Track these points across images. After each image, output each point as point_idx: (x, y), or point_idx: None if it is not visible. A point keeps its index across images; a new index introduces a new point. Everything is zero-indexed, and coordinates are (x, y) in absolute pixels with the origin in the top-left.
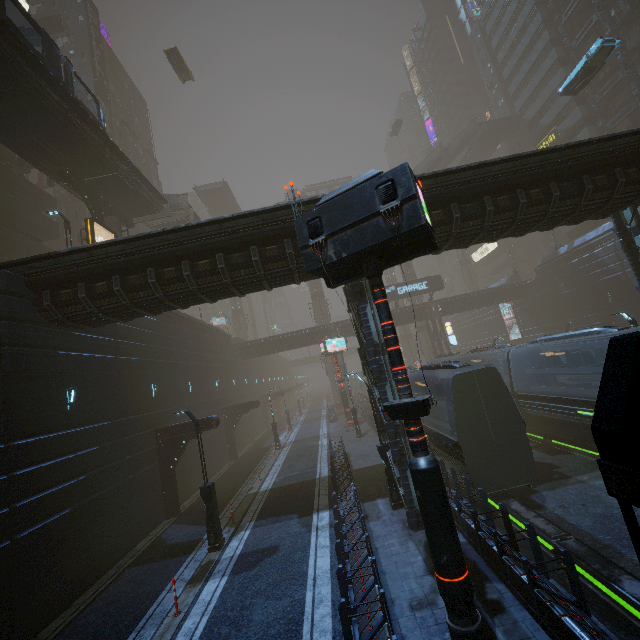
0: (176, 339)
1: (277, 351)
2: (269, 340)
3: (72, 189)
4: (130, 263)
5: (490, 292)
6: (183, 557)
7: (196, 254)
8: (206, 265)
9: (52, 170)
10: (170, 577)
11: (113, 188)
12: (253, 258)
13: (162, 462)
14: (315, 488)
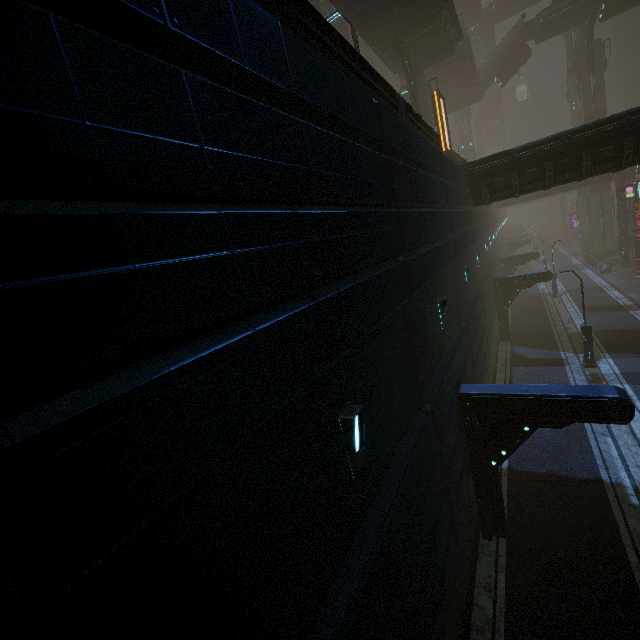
0: None
1: (540, 197)
2: None
3: (389, 56)
4: (566, 148)
5: None
6: (559, 367)
7: None
8: None
9: (384, 42)
10: (565, 377)
11: (425, 42)
12: None
13: (498, 304)
14: None
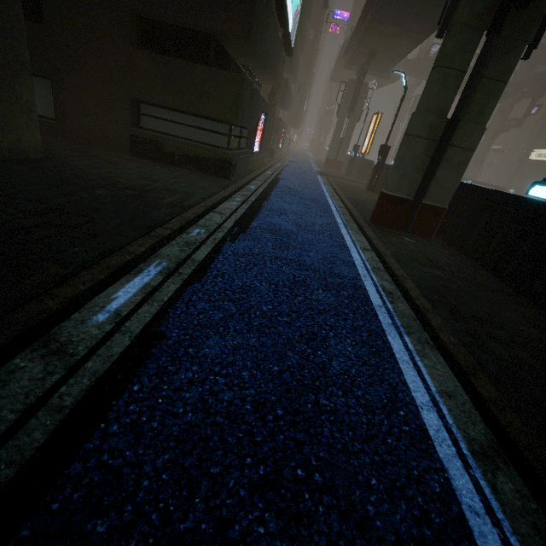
0: None
1: None
2: None
3: (358, 51)
4: None
5: None
6: None
7: None
8: None
9: (366, 45)
10: None
11: (381, 60)
12: None
13: None
14: None
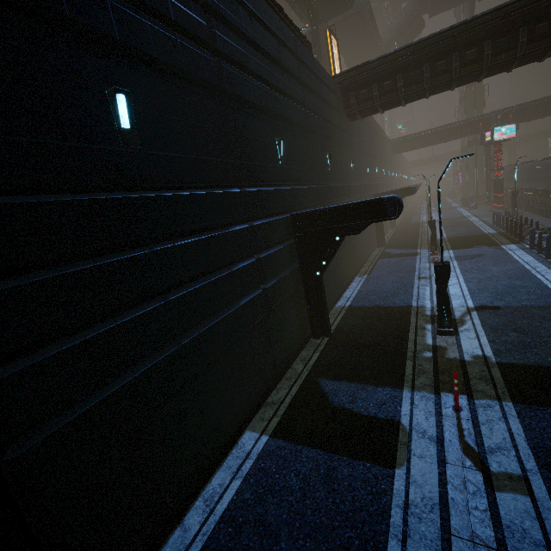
0: (372, 132)
1: (426, 145)
2: (421, 135)
3: (296, 2)
4: (411, 62)
5: None
6: (413, 257)
7: (465, 45)
8: (473, 54)
9: None
10: (414, 261)
11: None
12: (520, 40)
13: None
14: (490, 237)
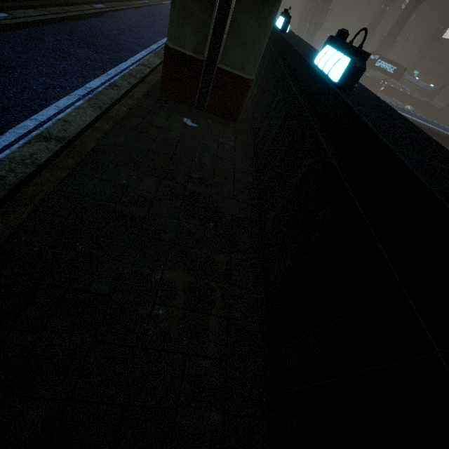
0: None
1: None
2: None
3: None
4: None
5: (414, 98)
6: None
7: None
8: None
9: None
10: None
11: None
12: None
13: None
14: None
